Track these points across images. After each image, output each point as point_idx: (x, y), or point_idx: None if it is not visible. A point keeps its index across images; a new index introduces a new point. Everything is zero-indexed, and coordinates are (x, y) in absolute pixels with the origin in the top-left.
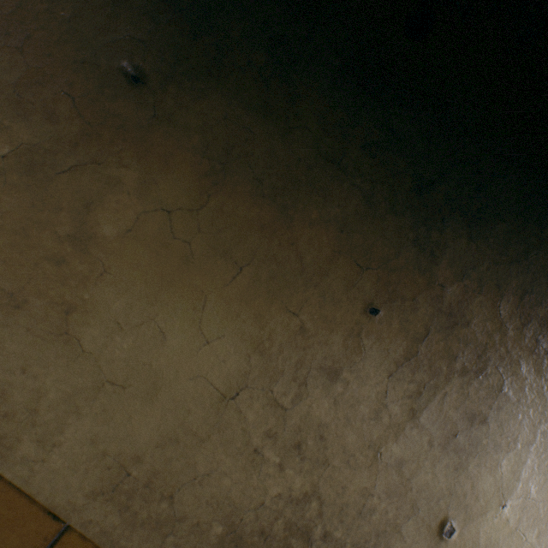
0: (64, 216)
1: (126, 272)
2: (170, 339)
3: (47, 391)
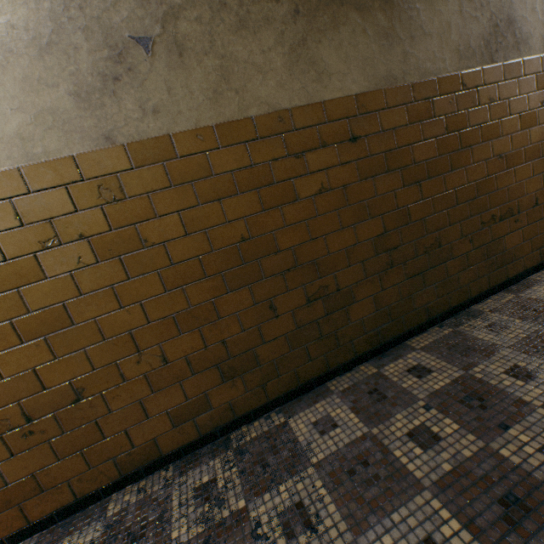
0: (401, 5)
1: (422, 4)
2: (442, 10)
3: (434, 50)
